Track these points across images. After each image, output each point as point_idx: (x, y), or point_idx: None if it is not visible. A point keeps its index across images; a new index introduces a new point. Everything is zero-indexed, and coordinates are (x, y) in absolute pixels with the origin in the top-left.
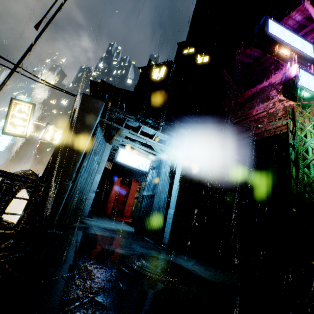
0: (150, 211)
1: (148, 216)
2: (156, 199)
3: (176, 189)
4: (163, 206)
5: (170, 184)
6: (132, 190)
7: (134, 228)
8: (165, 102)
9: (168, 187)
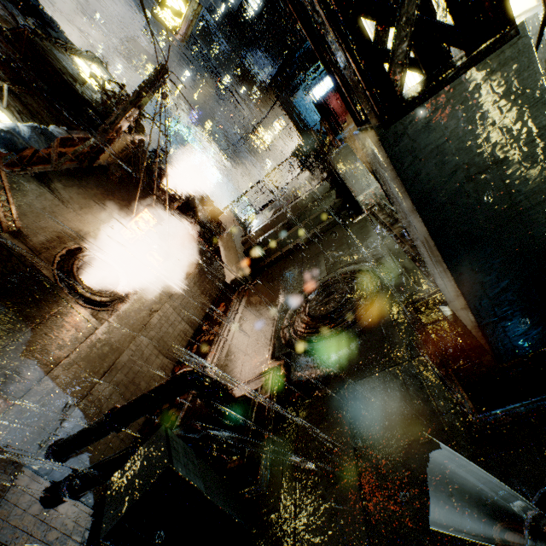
0: None
1: None
2: None
3: None
4: None
5: None
6: None
7: None
8: None
9: None
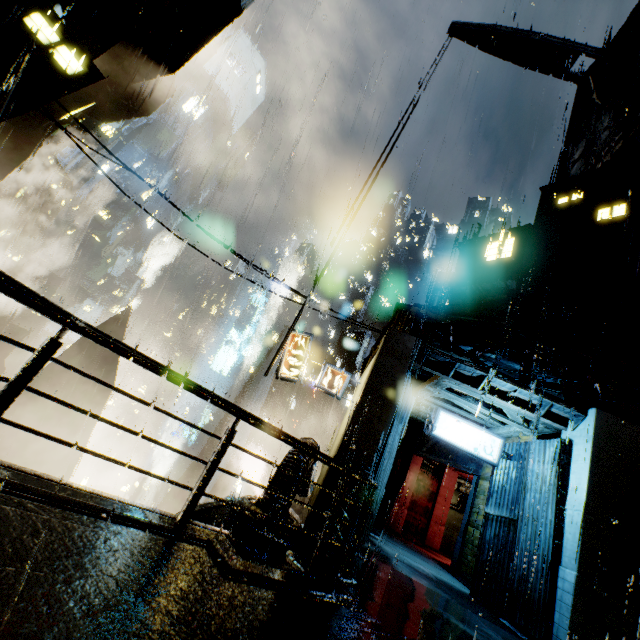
0: (508, 556)
1: (504, 566)
2: (523, 532)
3: (575, 520)
4: (542, 555)
5: (556, 504)
6: (444, 486)
7: (463, 584)
8: (518, 306)
9: (553, 512)
